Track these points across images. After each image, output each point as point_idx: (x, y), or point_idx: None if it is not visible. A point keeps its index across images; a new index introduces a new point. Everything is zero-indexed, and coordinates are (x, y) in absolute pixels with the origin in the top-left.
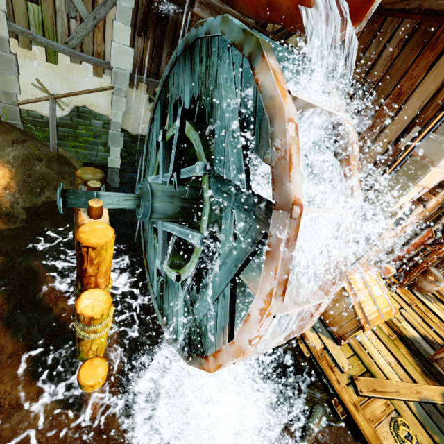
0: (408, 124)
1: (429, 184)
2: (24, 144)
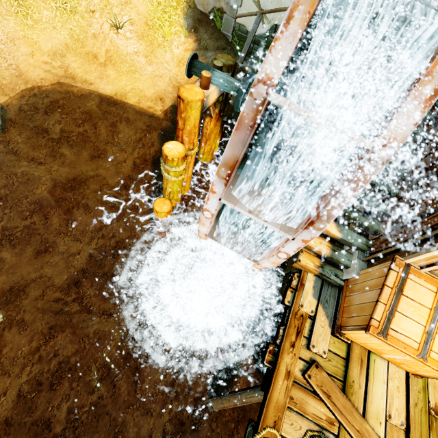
0: None
1: None
2: (223, 51)
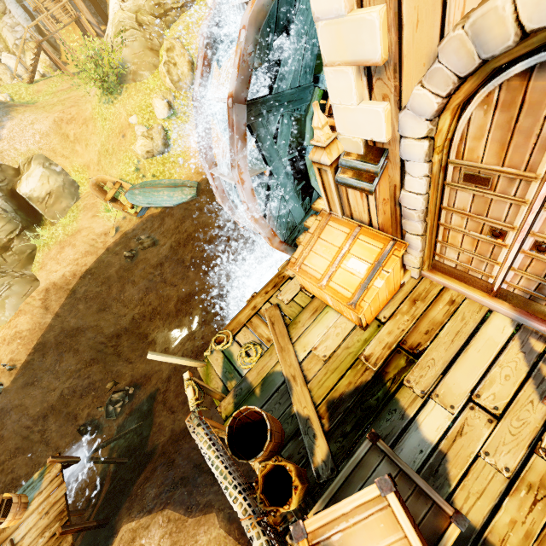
0: None
1: (362, 54)
2: None
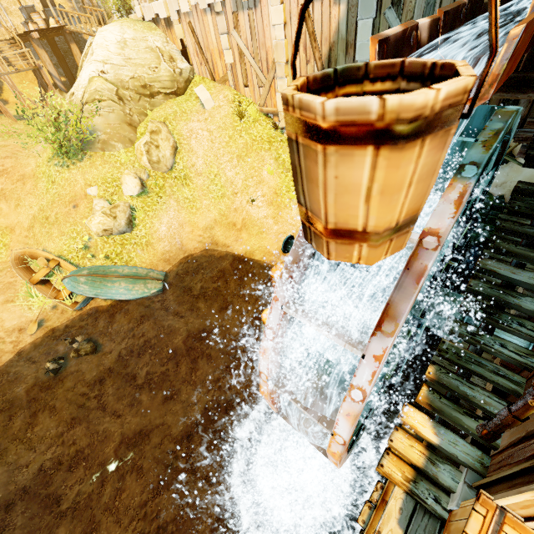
0: None
1: None
2: None
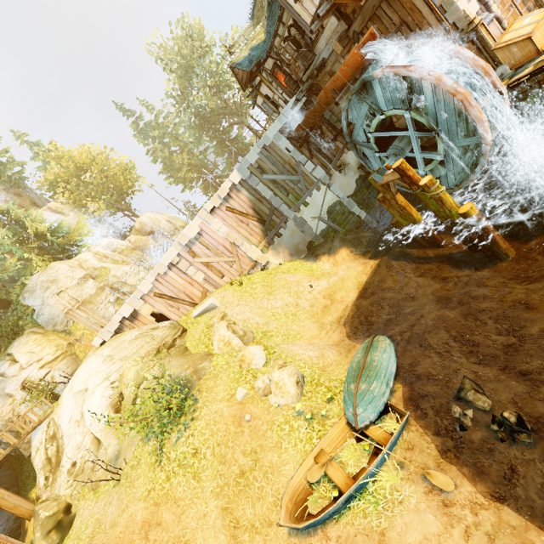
0: (426, 5)
1: None
2: (335, 237)
